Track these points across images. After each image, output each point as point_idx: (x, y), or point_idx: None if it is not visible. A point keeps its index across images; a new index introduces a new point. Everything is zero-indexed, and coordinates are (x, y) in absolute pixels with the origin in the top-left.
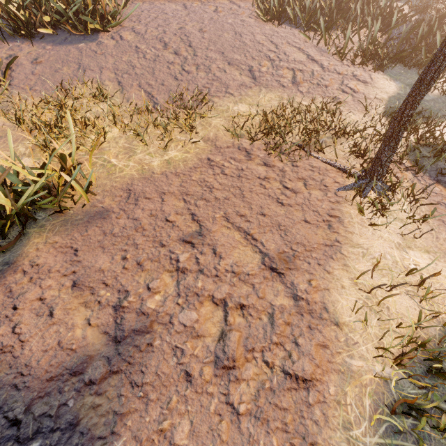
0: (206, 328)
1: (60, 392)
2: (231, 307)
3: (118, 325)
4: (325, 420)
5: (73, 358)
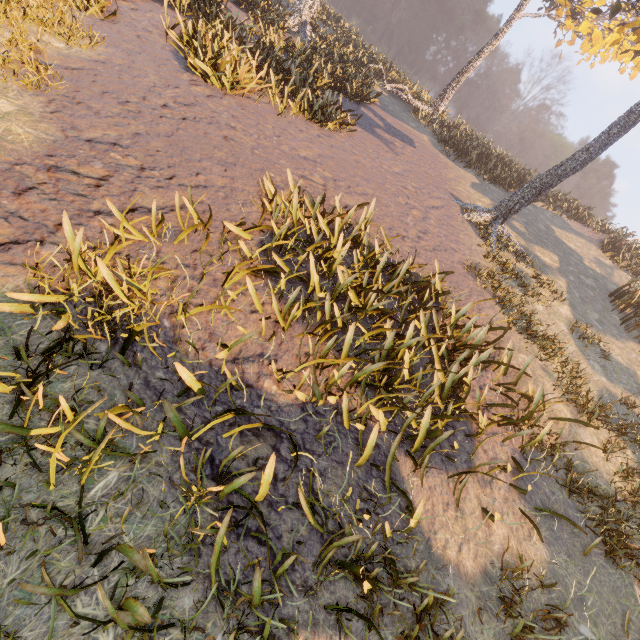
0: None
1: None
2: None
3: None
4: None
5: None
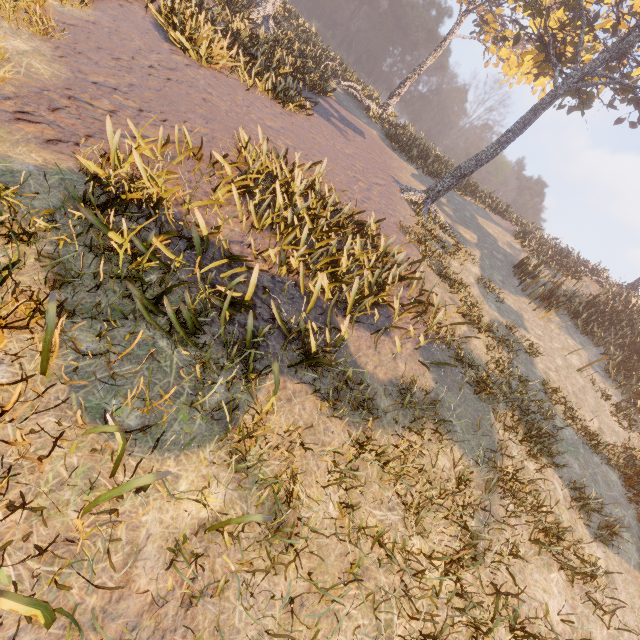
0: None
1: None
2: None
3: None
4: None
5: None
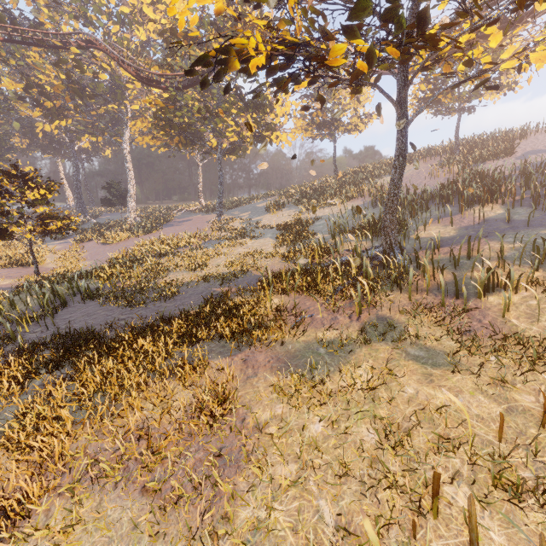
0: None
1: None
2: None
3: None
4: None
5: None
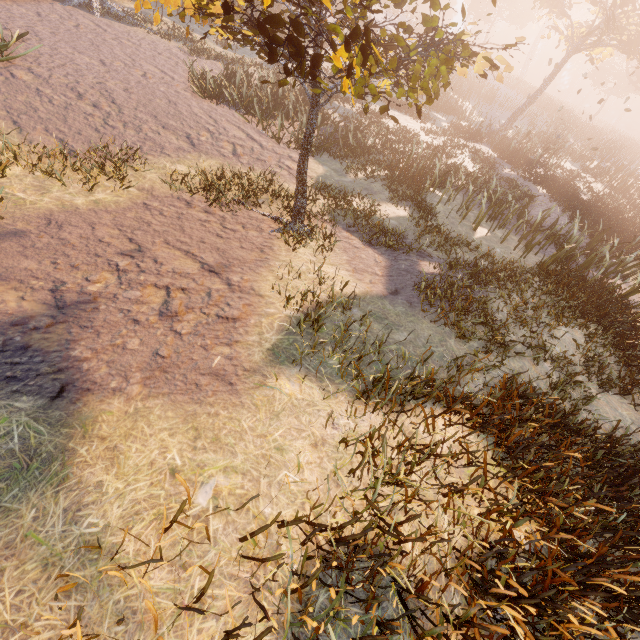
0: (151, 300)
1: (3, 335)
2: (173, 290)
3: (58, 300)
4: (246, 333)
5: (12, 318)
